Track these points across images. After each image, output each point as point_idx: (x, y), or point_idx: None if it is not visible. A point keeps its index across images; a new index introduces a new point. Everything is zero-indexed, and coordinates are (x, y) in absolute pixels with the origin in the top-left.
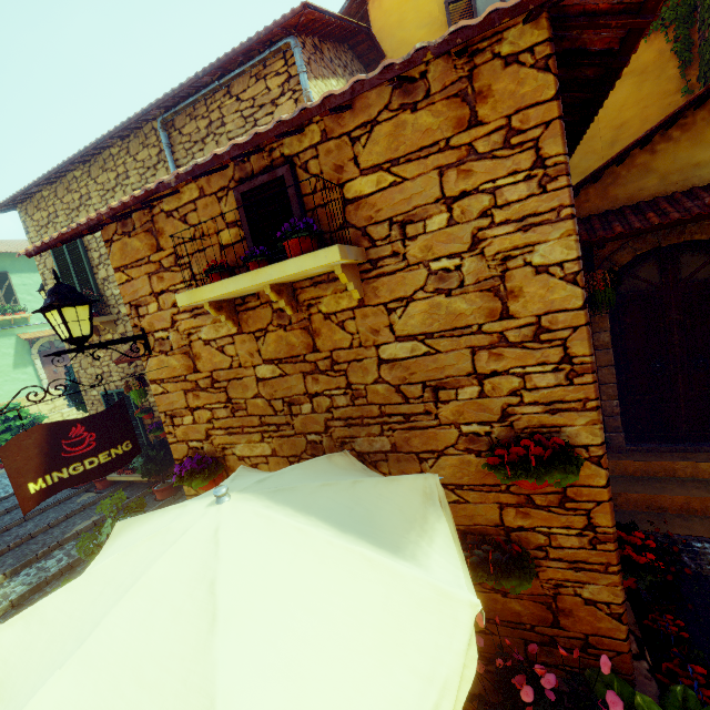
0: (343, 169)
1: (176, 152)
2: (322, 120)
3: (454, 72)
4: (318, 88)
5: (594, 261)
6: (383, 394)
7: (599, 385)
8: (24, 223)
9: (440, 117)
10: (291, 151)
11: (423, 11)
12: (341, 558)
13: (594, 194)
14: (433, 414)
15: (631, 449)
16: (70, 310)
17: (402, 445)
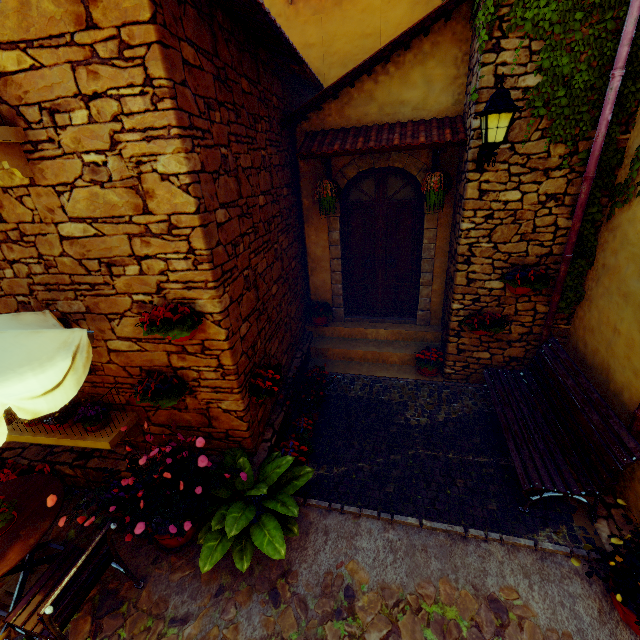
0: None
1: None
2: None
3: None
4: None
5: (332, 171)
6: (70, 266)
7: (331, 272)
8: None
9: (61, 7)
10: None
11: None
12: None
13: (335, 110)
14: (111, 285)
15: (348, 320)
16: None
17: (94, 308)
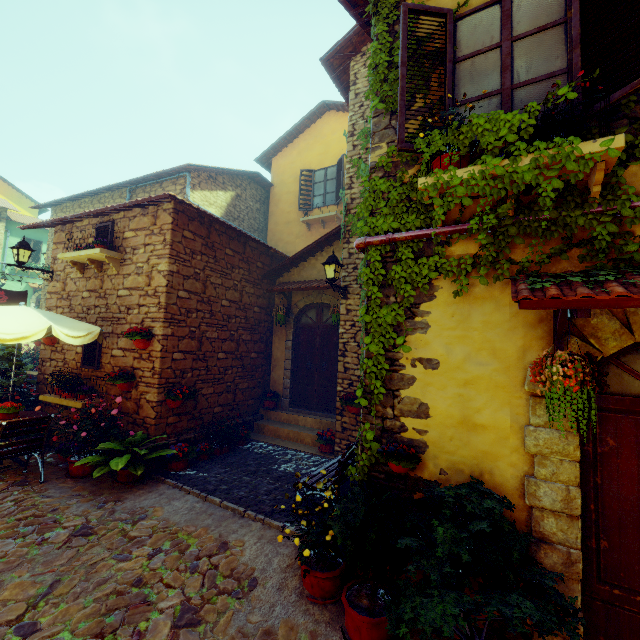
0: (126, 228)
1: None
2: (125, 211)
3: (154, 209)
4: (203, 194)
5: (292, 304)
6: (115, 309)
7: (284, 369)
8: (52, 216)
9: (149, 220)
10: (115, 218)
11: (294, 170)
12: (34, 315)
13: (296, 272)
14: (126, 319)
15: (291, 410)
16: (23, 250)
17: (115, 330)
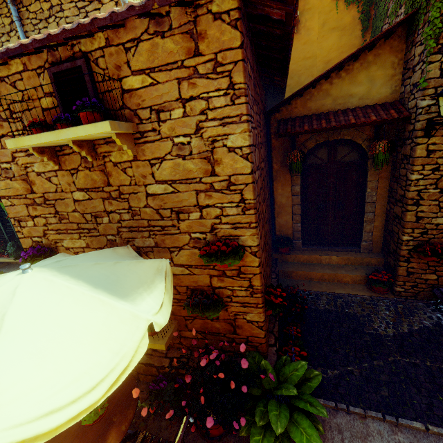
0: (121, 68)
1: (25, 25)
2: (105, 30)
3: (186, 16)
4: None
5: (296, 144)
6: (149, 214)
7: (292, 215)
8: None
9: (178, 45)
10: (86, 49)
11: None
12: (87, 301)
13: (299, 104)
14: (176, 226)
15: (304, 249)
16: None
17: (160, 243)
